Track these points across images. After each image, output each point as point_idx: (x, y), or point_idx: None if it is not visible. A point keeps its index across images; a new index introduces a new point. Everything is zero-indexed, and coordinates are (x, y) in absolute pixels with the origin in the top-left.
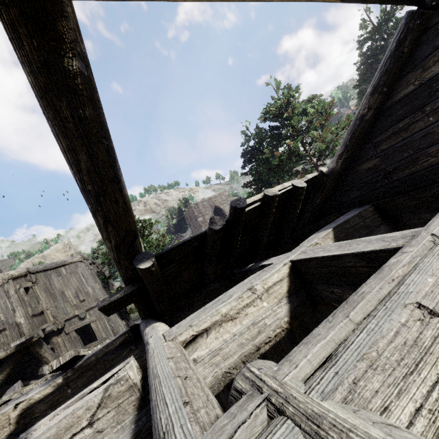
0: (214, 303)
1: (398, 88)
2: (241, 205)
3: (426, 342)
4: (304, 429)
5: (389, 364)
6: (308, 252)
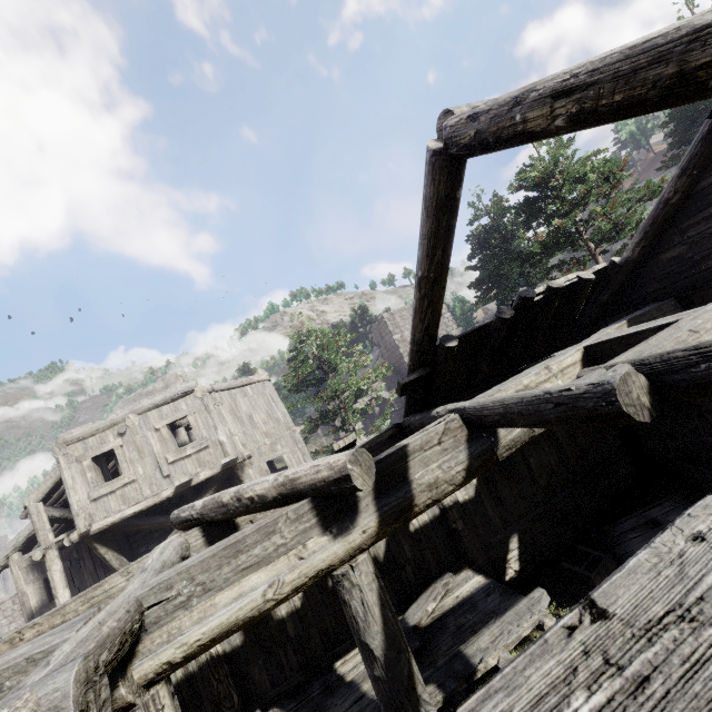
0: (512, 380)
1: (710, 171)
2: (531, 295)
3: (689, 340)
4: (628, 362)
5: (668, 347)
6: (603, 338)
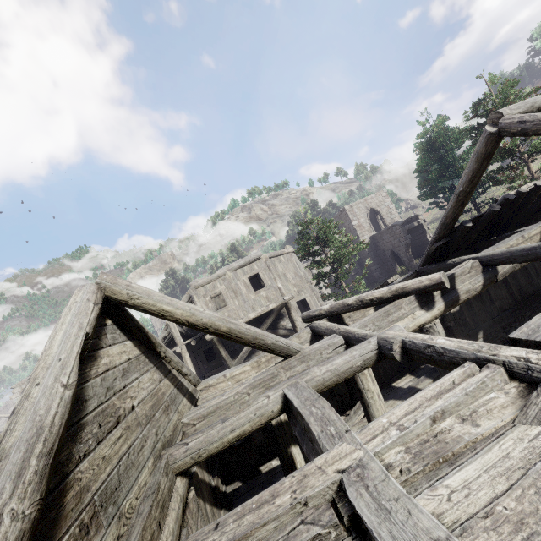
0: (501, 243)
1: None
2: (512, 197)
3: None
4: None
5: None
6: None
